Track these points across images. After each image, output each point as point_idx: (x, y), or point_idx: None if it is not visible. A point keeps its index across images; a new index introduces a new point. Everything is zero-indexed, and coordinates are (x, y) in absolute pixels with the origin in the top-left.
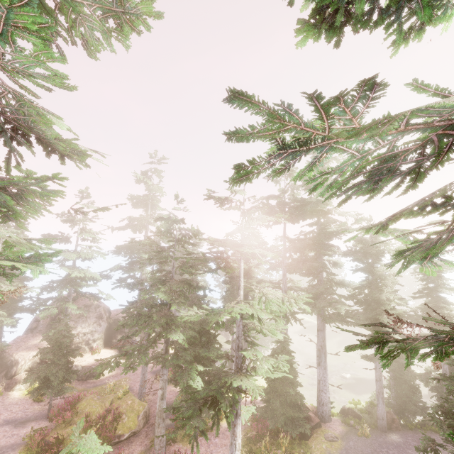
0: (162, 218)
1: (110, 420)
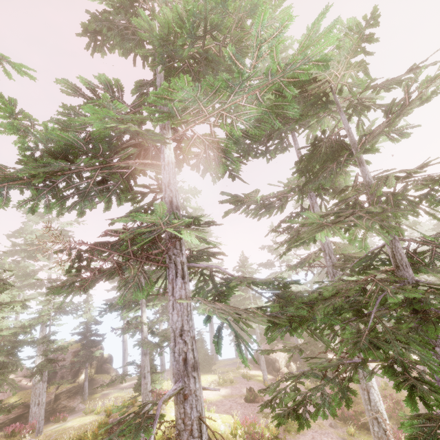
0: None
1: (391, 404)
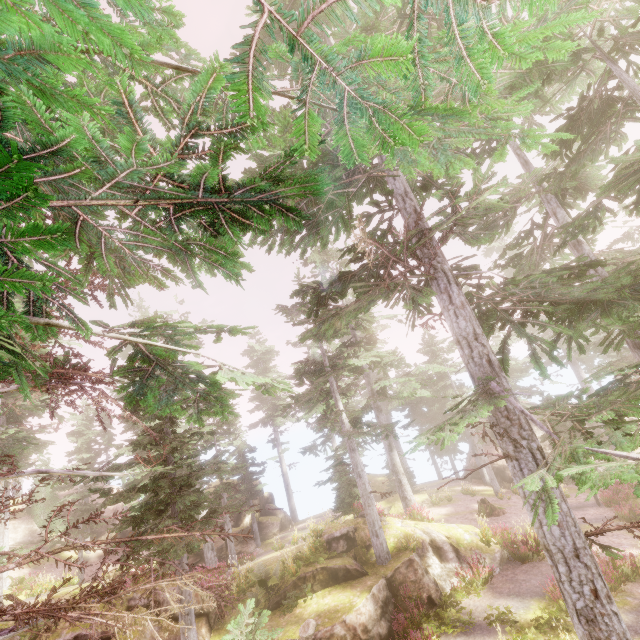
0: (618, 240)
1: None
